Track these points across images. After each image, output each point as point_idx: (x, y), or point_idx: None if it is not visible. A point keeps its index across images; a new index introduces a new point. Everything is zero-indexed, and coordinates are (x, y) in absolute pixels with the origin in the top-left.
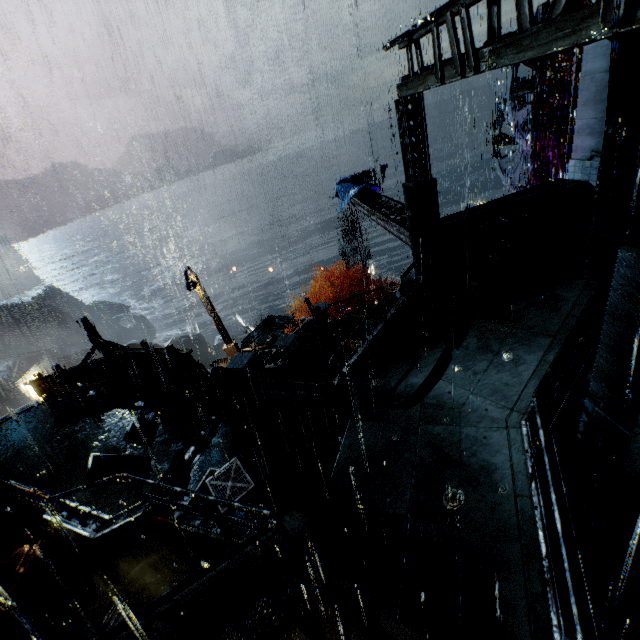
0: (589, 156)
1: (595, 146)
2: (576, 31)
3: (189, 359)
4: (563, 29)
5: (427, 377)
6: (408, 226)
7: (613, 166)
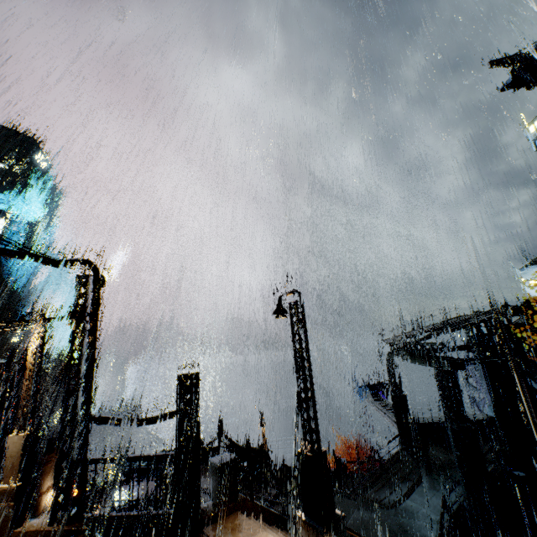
0: (492, 404)
1: (492, 399)
2: (424, 362)
3: (268, 457)
4: (421, 361)
5: (401, 497)
6: (395, 416)
7: (506, 412)
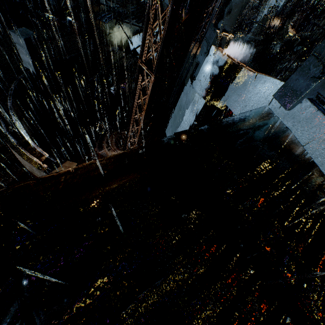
0: None
1: None
2: None
3: None
4: None
5: None
6: None
7: None
